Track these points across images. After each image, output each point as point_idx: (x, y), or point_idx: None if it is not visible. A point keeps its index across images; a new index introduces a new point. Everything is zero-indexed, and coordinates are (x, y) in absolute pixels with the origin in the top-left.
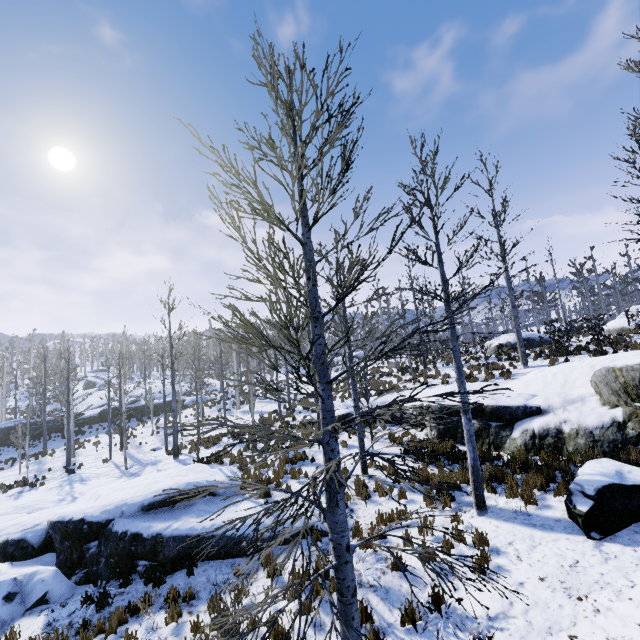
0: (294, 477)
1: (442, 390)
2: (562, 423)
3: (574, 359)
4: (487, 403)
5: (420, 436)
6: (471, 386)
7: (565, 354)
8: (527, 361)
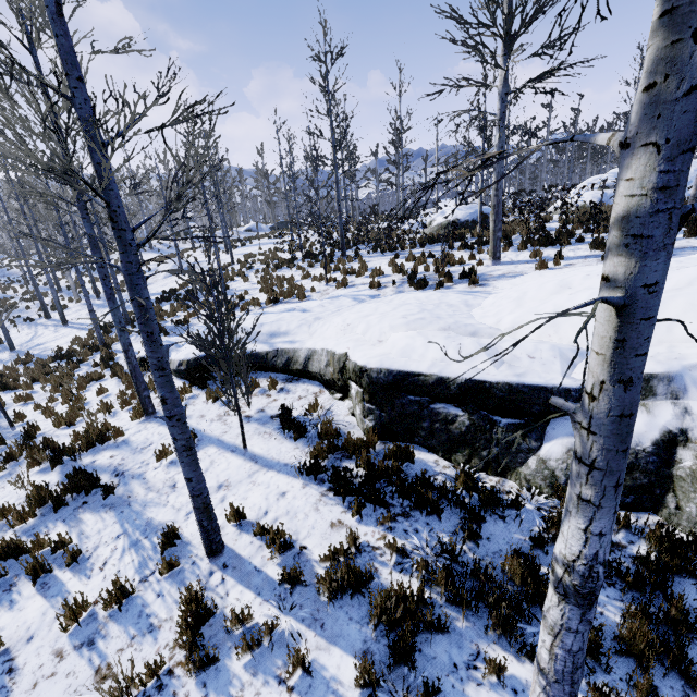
0: (36, 572)
1: (386, 323)
2: (674, 443)
3: (565, 253)
4: (497, 378)
5: (340, 414)
6: (437, 312)
7: (548, 243)
8: (500, 254)
